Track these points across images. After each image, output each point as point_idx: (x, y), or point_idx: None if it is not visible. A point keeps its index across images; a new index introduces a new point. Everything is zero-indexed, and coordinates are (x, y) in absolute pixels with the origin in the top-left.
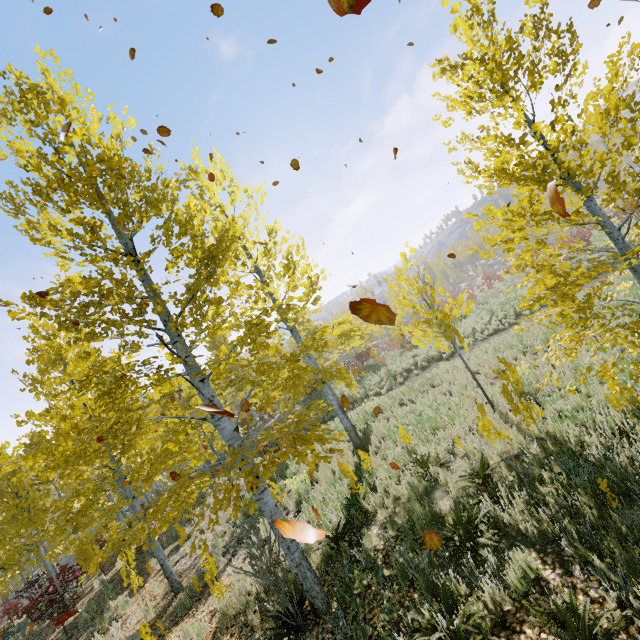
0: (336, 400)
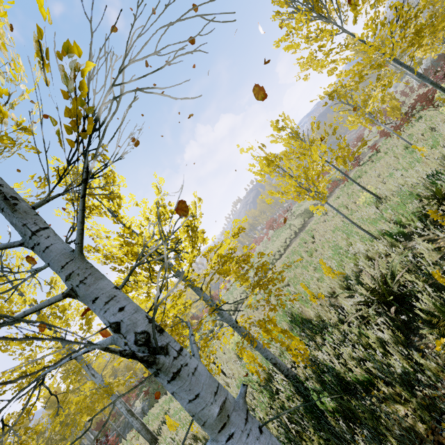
0: (124, 406)
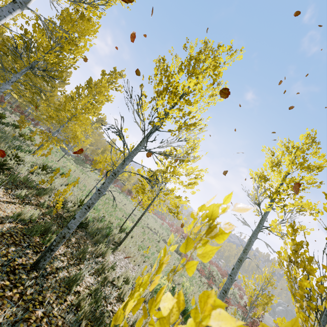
0: None
